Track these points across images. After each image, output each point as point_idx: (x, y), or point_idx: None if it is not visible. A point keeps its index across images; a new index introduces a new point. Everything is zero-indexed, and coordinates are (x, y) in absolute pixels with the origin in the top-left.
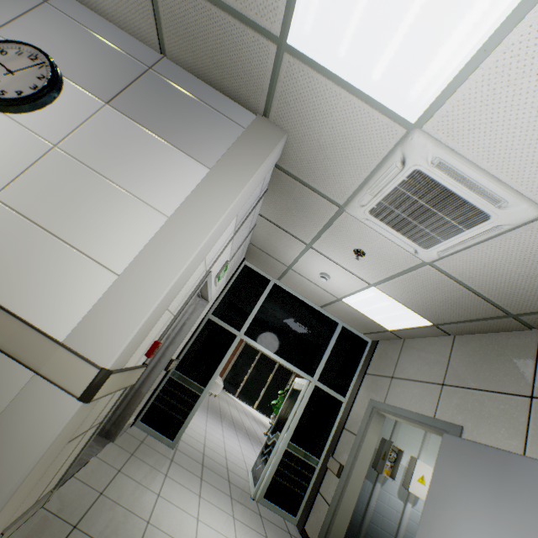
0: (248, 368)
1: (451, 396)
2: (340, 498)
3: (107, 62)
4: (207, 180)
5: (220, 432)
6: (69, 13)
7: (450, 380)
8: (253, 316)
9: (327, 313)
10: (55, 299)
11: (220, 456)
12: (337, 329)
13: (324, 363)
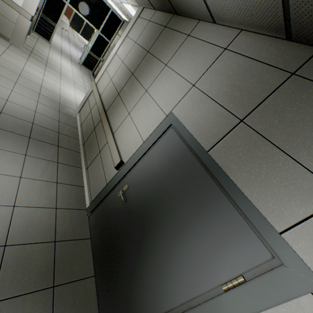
0: None
1: None
2: (101, 67)
3: None
4: None
5: (68, 46)
6: None
7: None
8: None
9: (106, 3)
10: None
11: (68, 52)
12: (109, 12)
13: (103, 26)
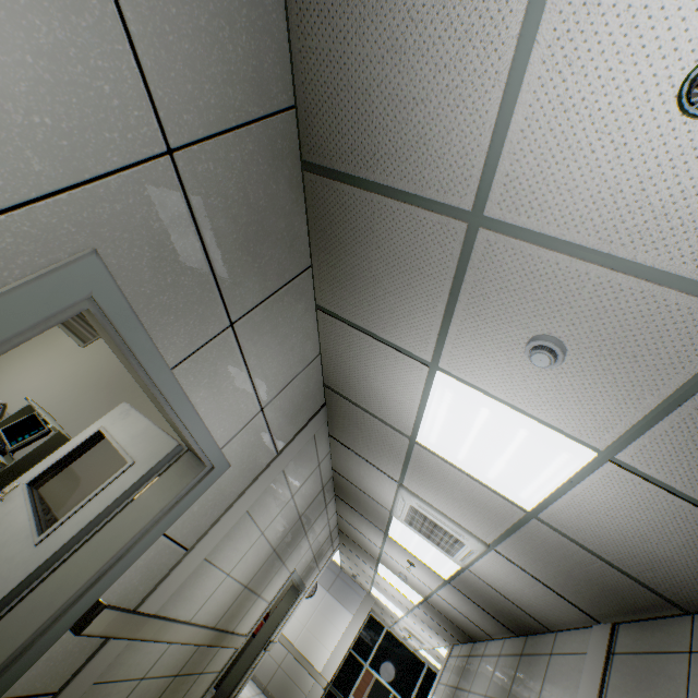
0: (388, 695)
1: None
2: None
3: (327, 575)
4: (352, 620)
5: None
6: None
7: None
8: (374, 652)
9: (418, 655)
10: (318, 659)
11: None
12: (424, 667)
13: (415, 693)
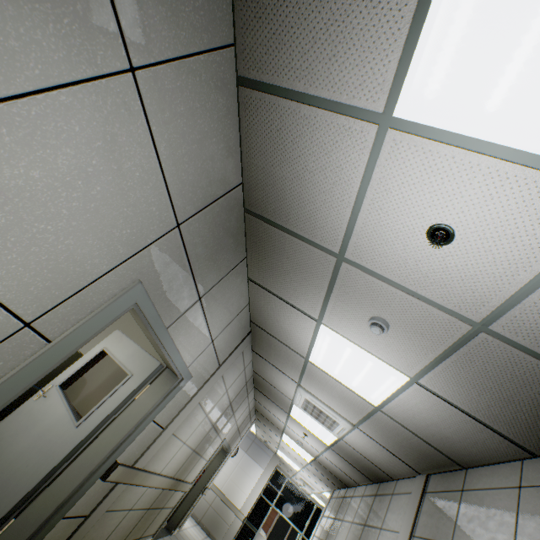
0: (287, 528)
1: None
2: None
3: (246, 440)
4: (263, 473)
5: None
6: None
7: None
8: (278, 496)
9: (310, 498)
10: (238, 501)
11: None
12: (314, 507)
13: (307, 525)
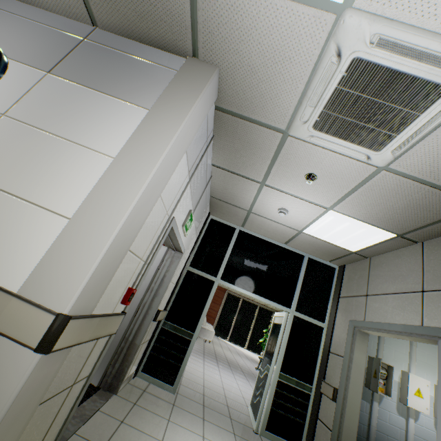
0: (234, 314)
1: (436, 301)
2: (340, 423)
3: (46, 41)
4: (147, 119)
5: (217, 373)
6: (11, 11)
7: (430, 285)
8: (226, 262)
9: (292, 249)
10: (9, 252)
11: (219, 394)
12: (304, 261)
13: (298, 294)
